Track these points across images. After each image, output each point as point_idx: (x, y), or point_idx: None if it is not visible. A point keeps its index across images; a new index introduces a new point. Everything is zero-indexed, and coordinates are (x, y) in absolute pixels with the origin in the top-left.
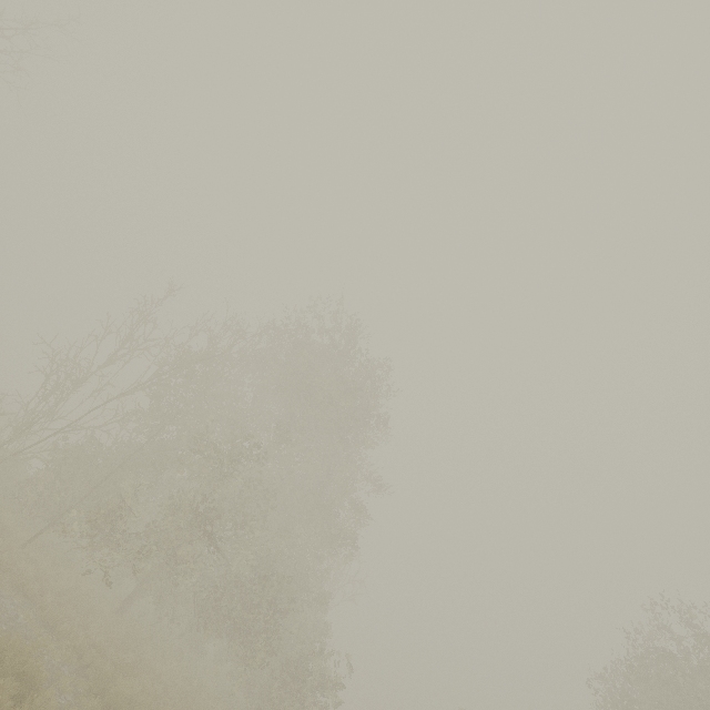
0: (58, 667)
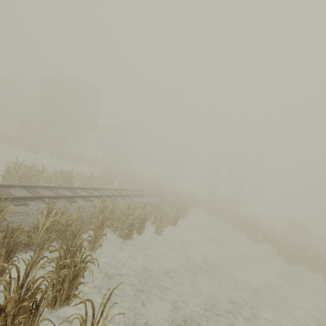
0: None
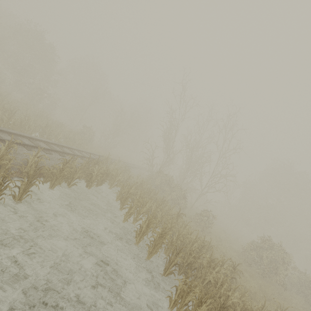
0: None
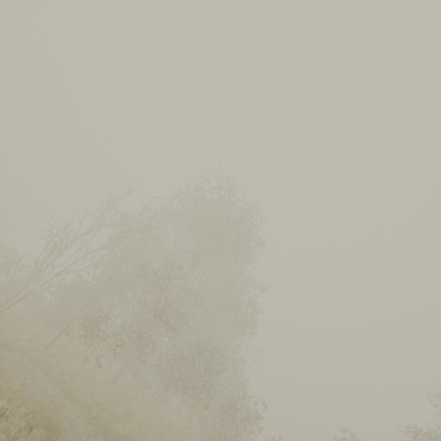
0: (75, 419)
